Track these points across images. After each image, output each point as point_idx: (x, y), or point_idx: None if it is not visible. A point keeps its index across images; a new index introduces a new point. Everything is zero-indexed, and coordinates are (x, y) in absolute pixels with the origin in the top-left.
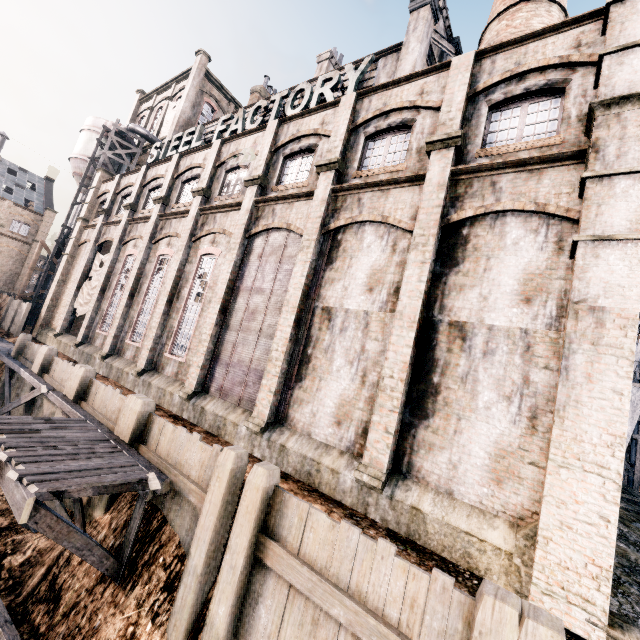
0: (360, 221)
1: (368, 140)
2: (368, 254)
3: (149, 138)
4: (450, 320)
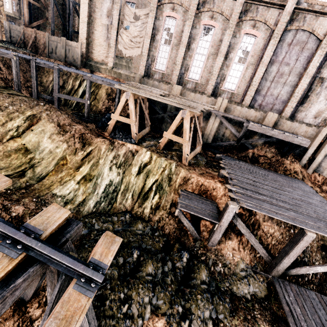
0: None
1: None
2: None
3: None
4: None
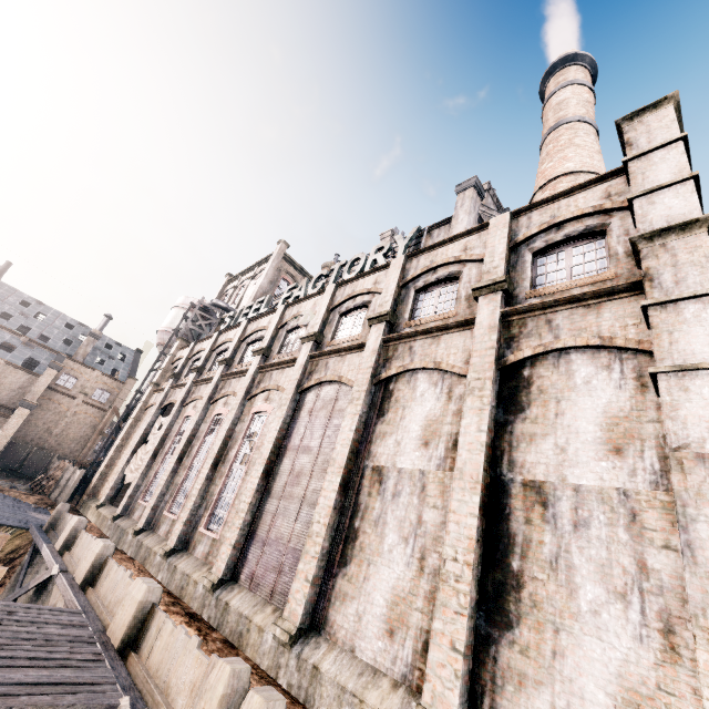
0: (412, 369)
1: (418, 293)
2: (422, 403)
3: (228, 310)
4: (523, 479)
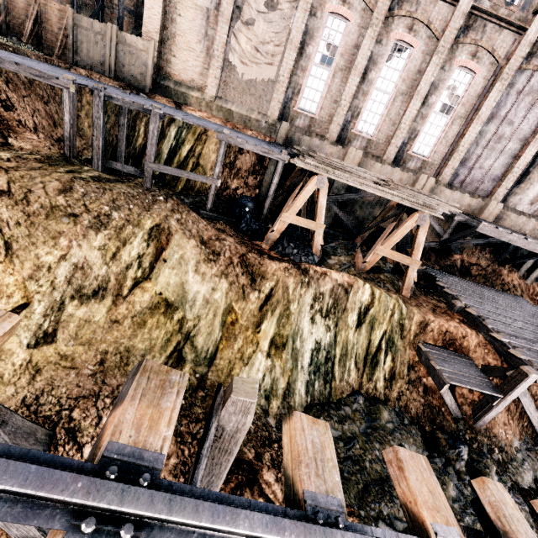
0: None
1: None
2: None
3: None
4: None
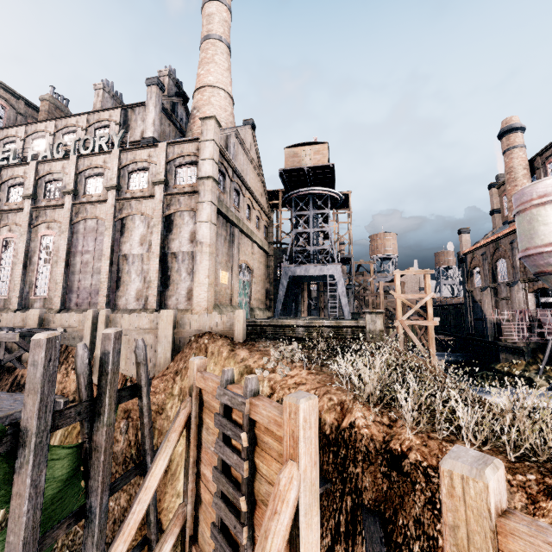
0: (132, 215)
1: (130, 174)
2: (138, 229)
3: None
4: (171, 252)
